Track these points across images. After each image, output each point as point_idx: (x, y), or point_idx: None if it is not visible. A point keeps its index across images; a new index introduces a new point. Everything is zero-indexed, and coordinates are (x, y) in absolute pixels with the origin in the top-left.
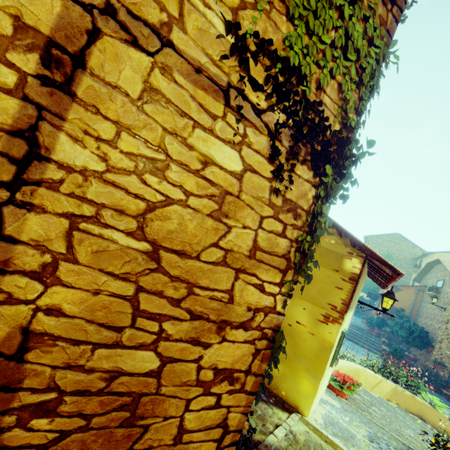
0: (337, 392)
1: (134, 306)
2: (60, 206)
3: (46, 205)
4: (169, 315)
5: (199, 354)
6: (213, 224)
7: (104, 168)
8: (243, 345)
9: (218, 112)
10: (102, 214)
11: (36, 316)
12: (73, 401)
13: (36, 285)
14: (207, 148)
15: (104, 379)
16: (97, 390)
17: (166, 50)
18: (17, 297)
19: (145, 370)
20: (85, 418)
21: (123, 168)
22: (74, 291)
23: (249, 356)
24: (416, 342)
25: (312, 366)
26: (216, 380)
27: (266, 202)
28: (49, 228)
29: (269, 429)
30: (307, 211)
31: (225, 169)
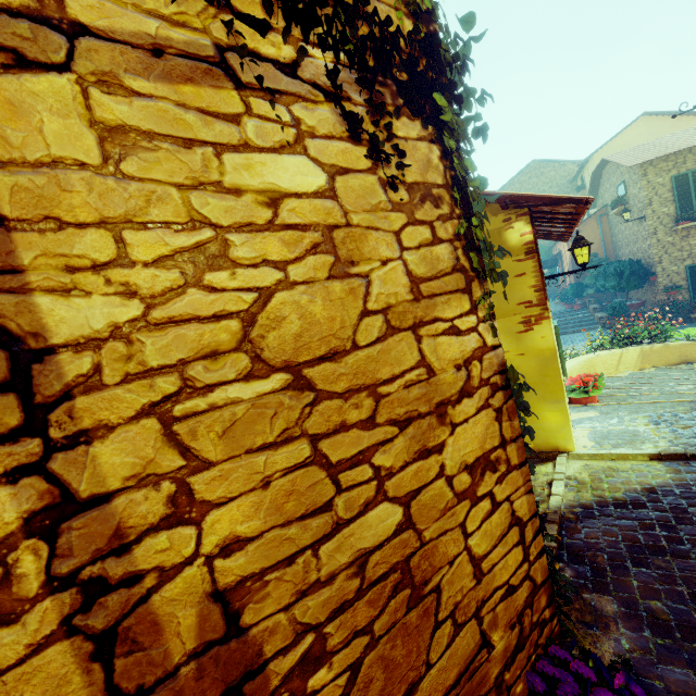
0: (584, 401)
1: (324, 466)
2: (126, 405)
3: (105, 418)
4: (373, 444)
5: (437, 464)
6: (343, 287)
7: (141, 307)
8: (479, 416)
9: (235, 108)
10: (191, 377)
11: (214, 568)
12: (337, 626)
13: (183, 533)
14: (259, 178)
15: (353, 575)
16: (355, 594)
17: (83, 45)
18: (171, 565)
19: (391, 529)
20: (364, 632)
21: (167, 289)
22: (236, 503)
23: (494, 424)
24: (633, 283)
25: (545, 391)
26: (476, 479)
27: (388, 207)
28: (136, 446)
29: (544, 493)
30: (445, 186)
31: (304, 194)
